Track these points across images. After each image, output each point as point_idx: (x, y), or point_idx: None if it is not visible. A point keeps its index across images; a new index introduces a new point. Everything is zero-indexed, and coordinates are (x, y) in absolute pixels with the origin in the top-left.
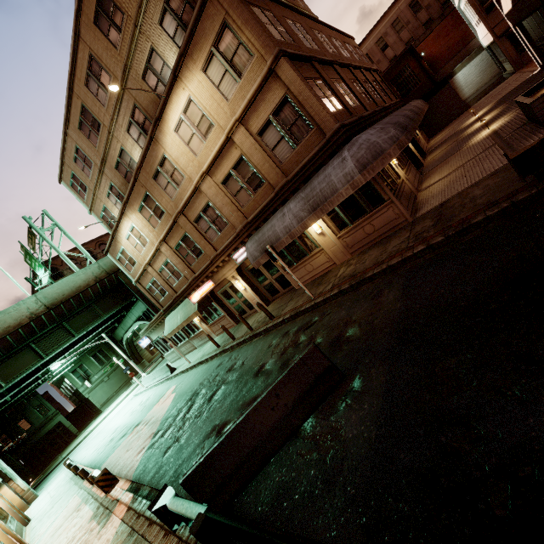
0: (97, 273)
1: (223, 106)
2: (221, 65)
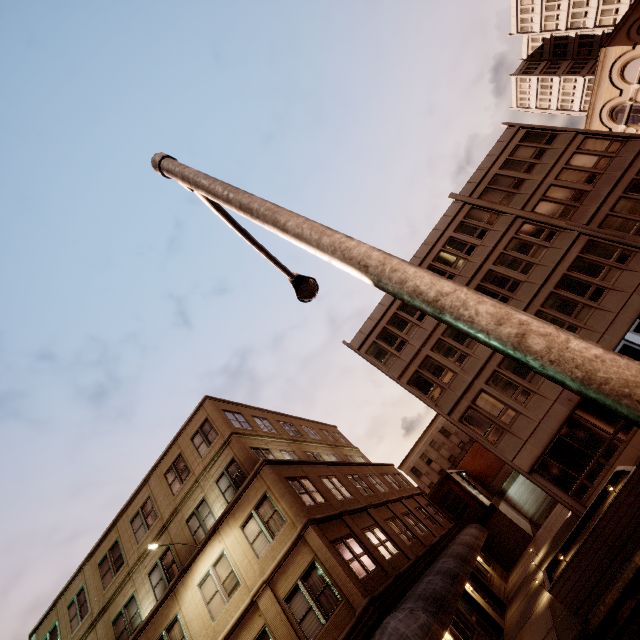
0: None
1: (253, 563)
2: (258, 524)
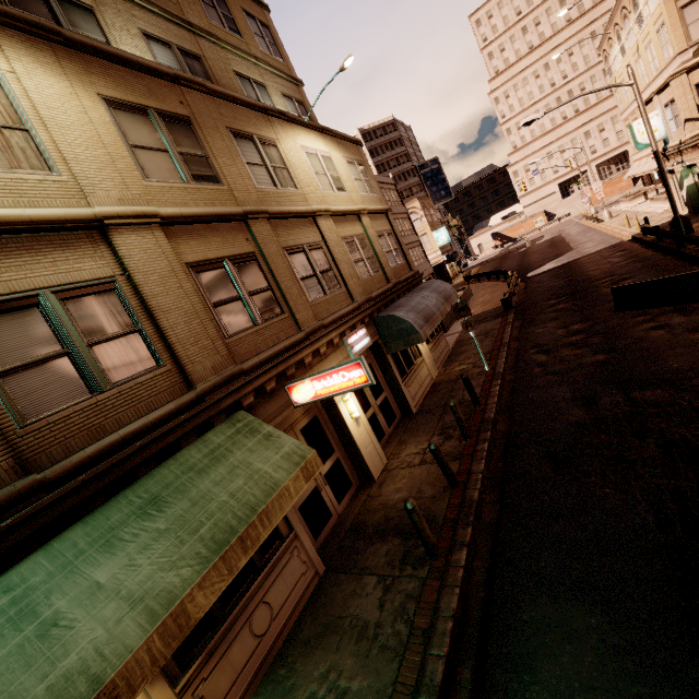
0: None
1: (356, 191)
2: (358, 173)
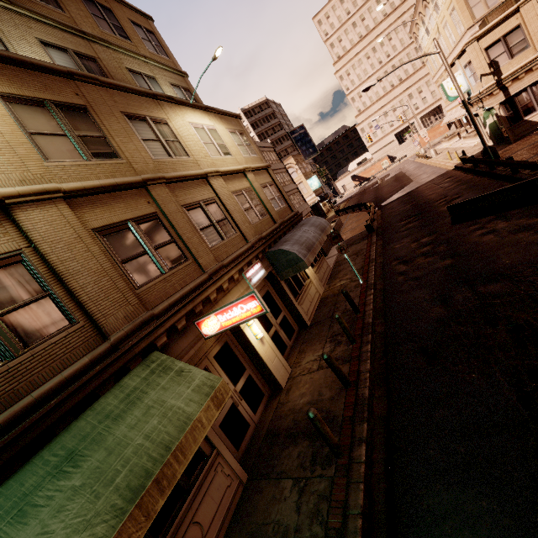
0: None
1: (240, 154)
2: (240, 140)
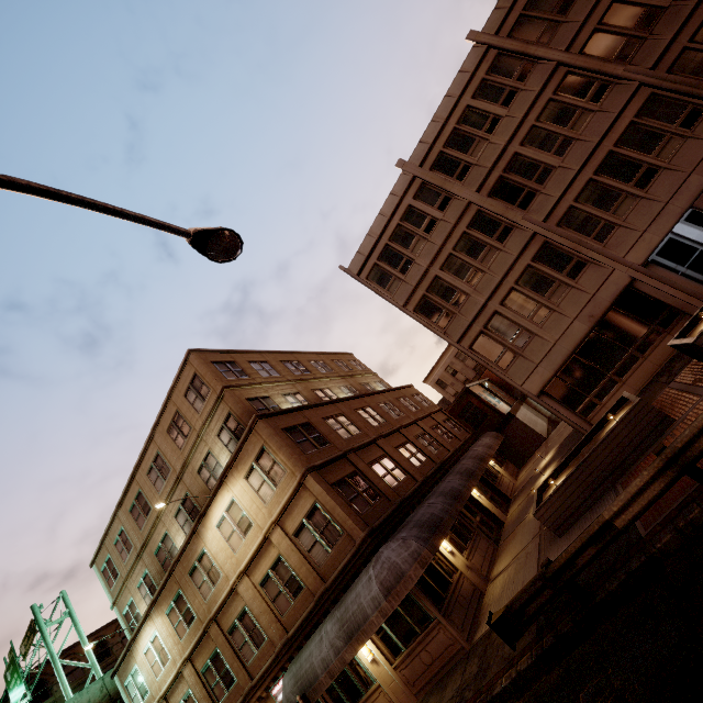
0: (95, 700)
1: (261, 508)
2: (260, 475)
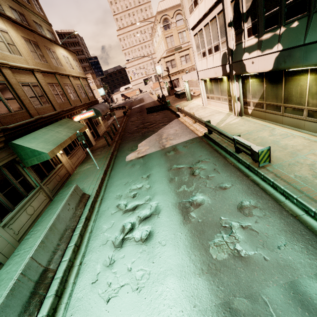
0: None
1: (77, 70)
2: (76, 64)
